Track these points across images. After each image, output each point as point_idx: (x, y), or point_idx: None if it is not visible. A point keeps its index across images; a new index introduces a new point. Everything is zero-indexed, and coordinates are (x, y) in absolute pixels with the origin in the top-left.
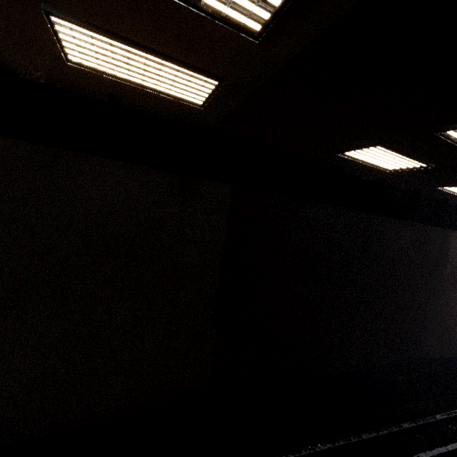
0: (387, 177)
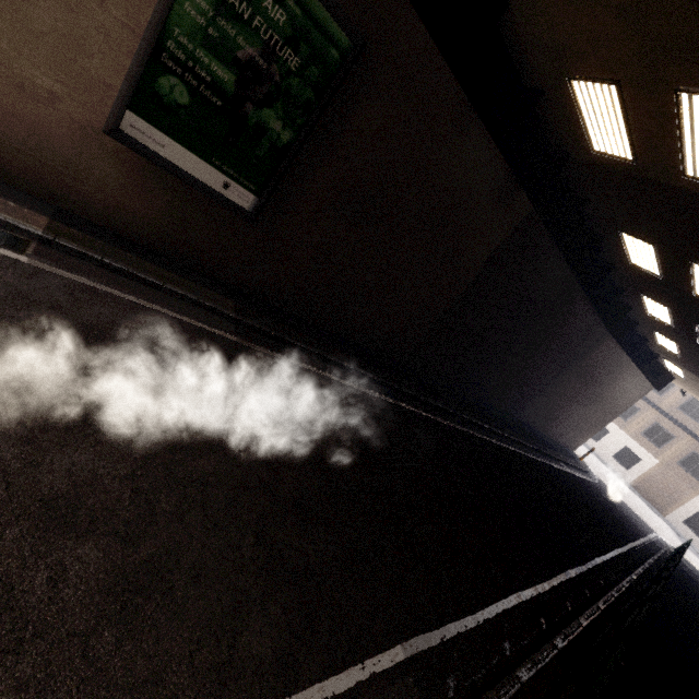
0: (620, 266)
